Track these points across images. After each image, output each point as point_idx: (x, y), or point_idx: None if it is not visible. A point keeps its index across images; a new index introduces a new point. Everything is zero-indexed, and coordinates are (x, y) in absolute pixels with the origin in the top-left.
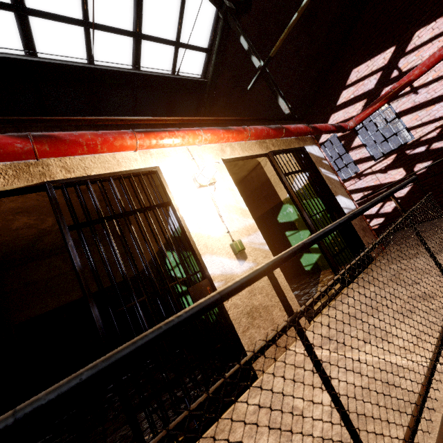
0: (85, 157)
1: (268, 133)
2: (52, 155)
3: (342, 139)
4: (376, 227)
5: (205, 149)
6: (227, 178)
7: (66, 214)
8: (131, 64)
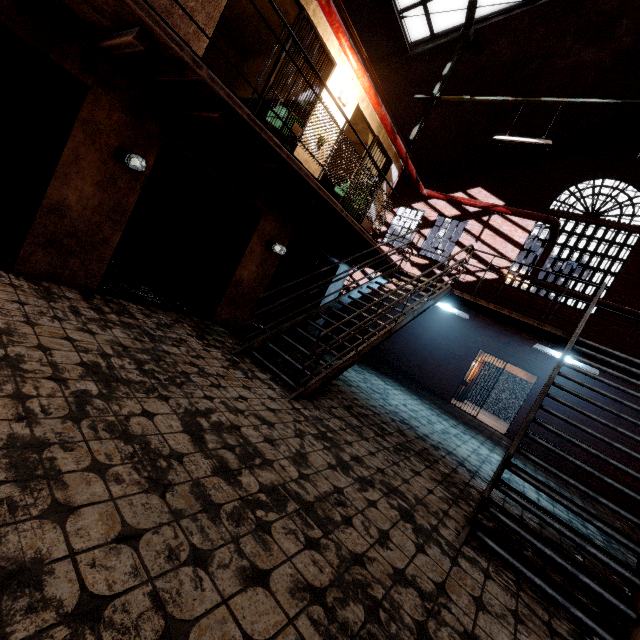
0: (323, 18)
1: (387, 126)
2: (321, 6)
3: (423, 220)
4: (369, 292)
5: (359, 88)
6: (350, 114)
7: (255, 2)
8: None
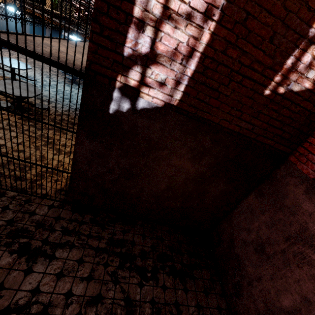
0: None
1: None
2: None
3: None
4: None
5: None
6: None
7: None
8: None
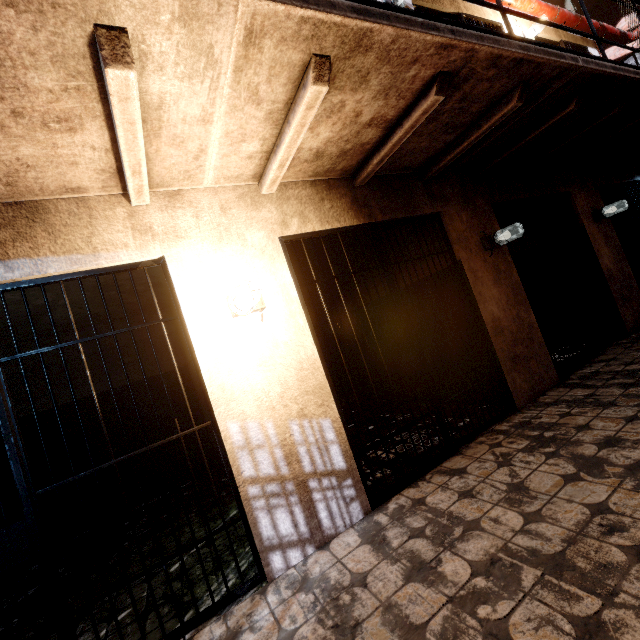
0: (471, 5)
1: (569, 18)
2: None
3: None
4: None
5: (523, 22)
6: None
7: None
8: None
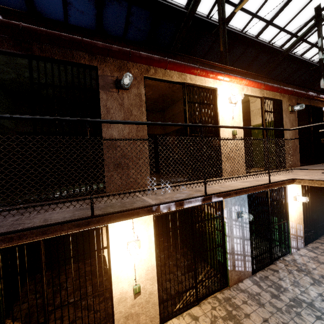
0: None
1: None
2: None
3: None
4: None
5: None
6: None
7: None
8: (317, 60)
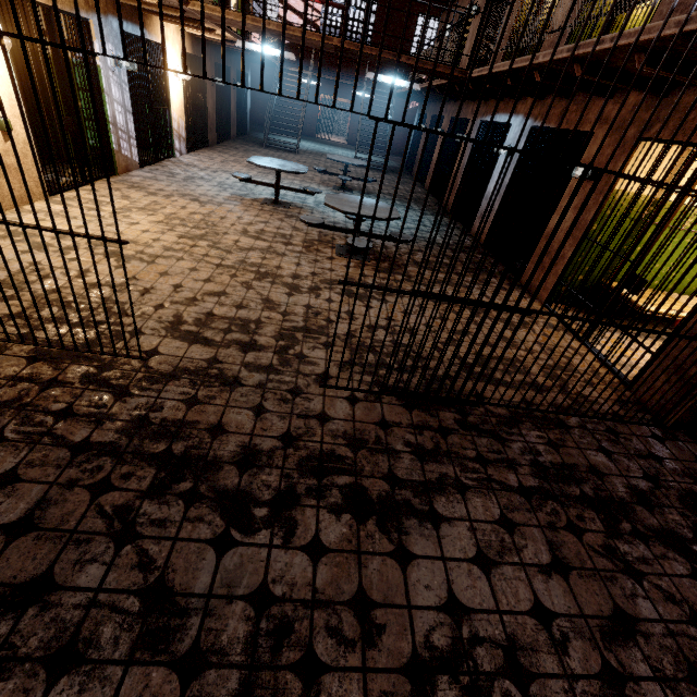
0: None
1: None
2: None
3: None
4: None
5: None
6: None
7: None
8: None
